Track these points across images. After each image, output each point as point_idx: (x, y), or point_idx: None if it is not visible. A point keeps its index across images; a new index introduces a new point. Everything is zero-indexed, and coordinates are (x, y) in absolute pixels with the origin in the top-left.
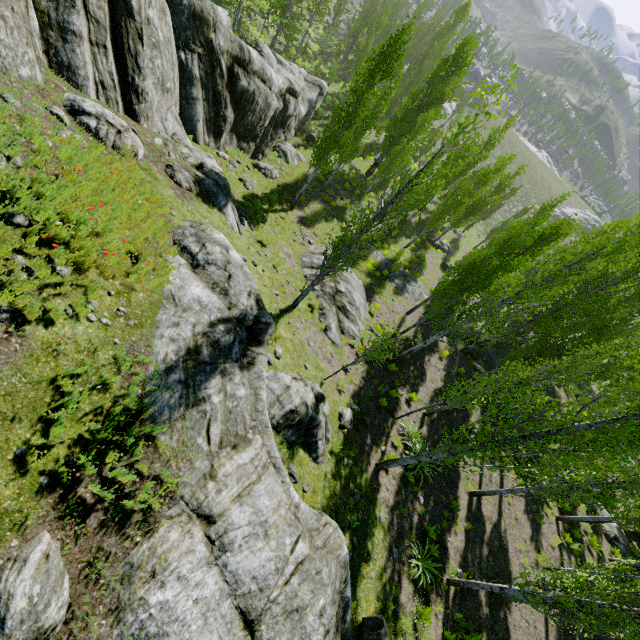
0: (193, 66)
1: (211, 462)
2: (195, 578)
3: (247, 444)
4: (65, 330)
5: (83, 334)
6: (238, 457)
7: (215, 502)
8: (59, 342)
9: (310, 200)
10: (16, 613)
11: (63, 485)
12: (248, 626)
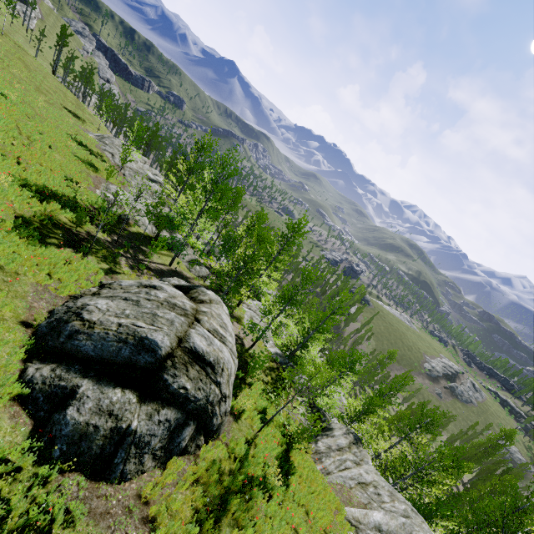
0: None
1: None
2: None
3: None
4: None
5: None
6: None
7: None
8: None
9: None
10: None
11: None
12: None
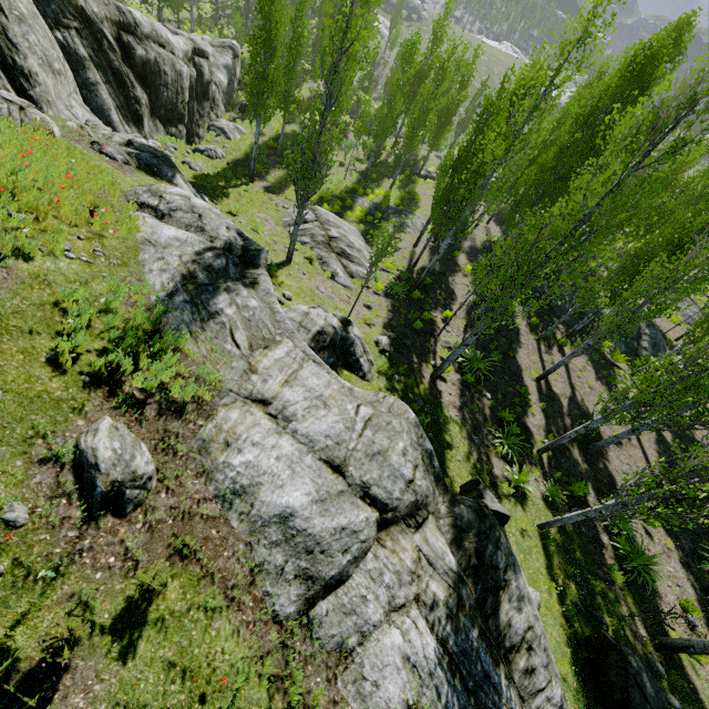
0: (76, 45)
1: (247, 361)
2: (269, 443)
3: (278, 344)
4: (47, 265)
5: (68, 269)
6: (273, 354)
7: (265, 389)
8: (46, 274)
9: (269, 169)
10: (106, 460)
11: (107, 384)
12: (336, 470)
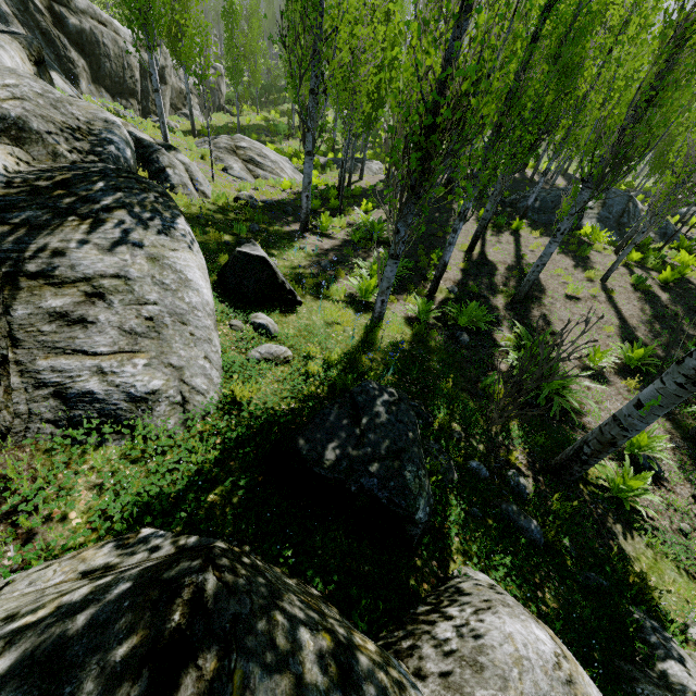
0: None
1: None
2: None
3: None
4: None
5: None
6: None
7: None
8: None
9: None
10: None
11: None
12: None
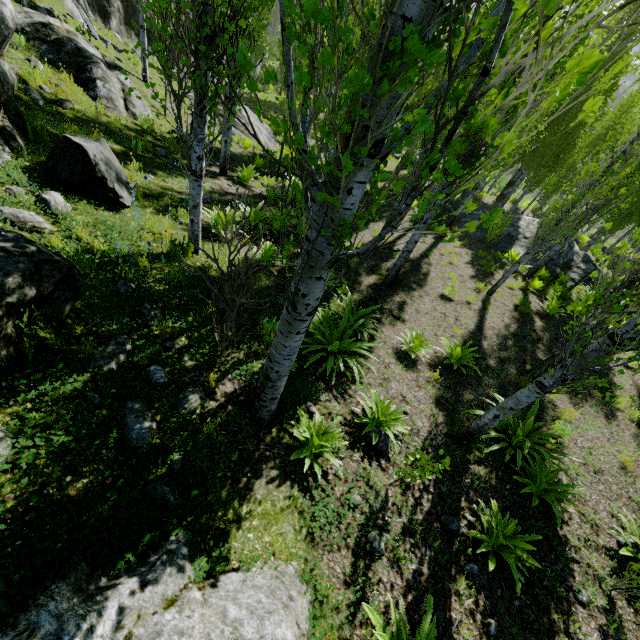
0: None
1: None
2: None
3: None
4: None
5: None
6: None
7: None
8: None
9: None
10: None
11: None
12: None
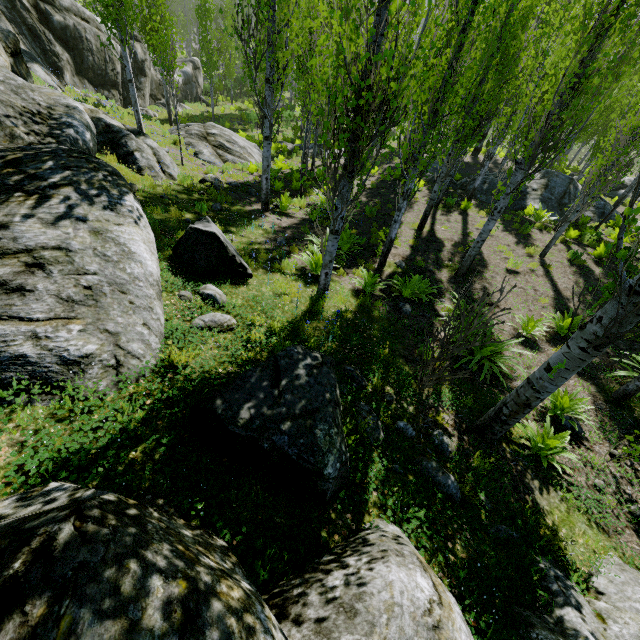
0: None
1: None
2: None
3: None
4: None
5: None
6: None
7: None
8: None
9: None
10: None
11: None
12: None
